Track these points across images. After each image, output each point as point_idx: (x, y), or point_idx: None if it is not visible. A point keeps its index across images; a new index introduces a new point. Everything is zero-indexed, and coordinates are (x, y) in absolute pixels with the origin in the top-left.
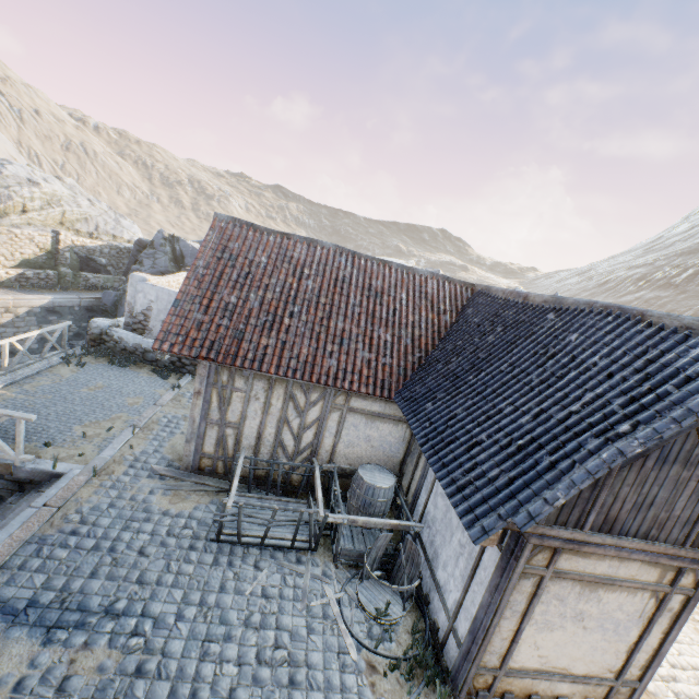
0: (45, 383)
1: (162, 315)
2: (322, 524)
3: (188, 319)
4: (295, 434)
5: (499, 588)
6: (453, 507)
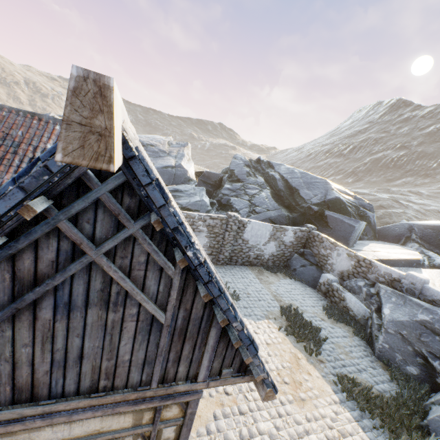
0: None
1: None
2: None
3: None
4: None
5: None
6: None
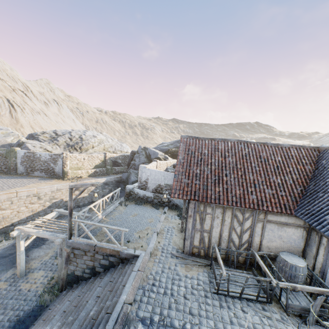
0: (117, 214)
1: (152, 181)
2: (274, 288)
3: (182, 182)
4: (238, 235)
5: None
6: None
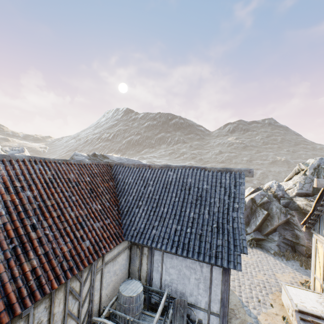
0: None
1: None
2: None
3: None
4: (76, 316)
5: (227, 280)
6: (222, 265)
